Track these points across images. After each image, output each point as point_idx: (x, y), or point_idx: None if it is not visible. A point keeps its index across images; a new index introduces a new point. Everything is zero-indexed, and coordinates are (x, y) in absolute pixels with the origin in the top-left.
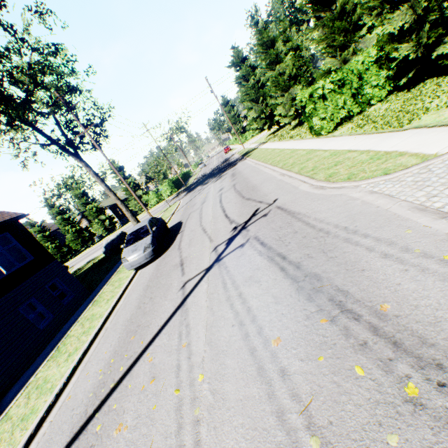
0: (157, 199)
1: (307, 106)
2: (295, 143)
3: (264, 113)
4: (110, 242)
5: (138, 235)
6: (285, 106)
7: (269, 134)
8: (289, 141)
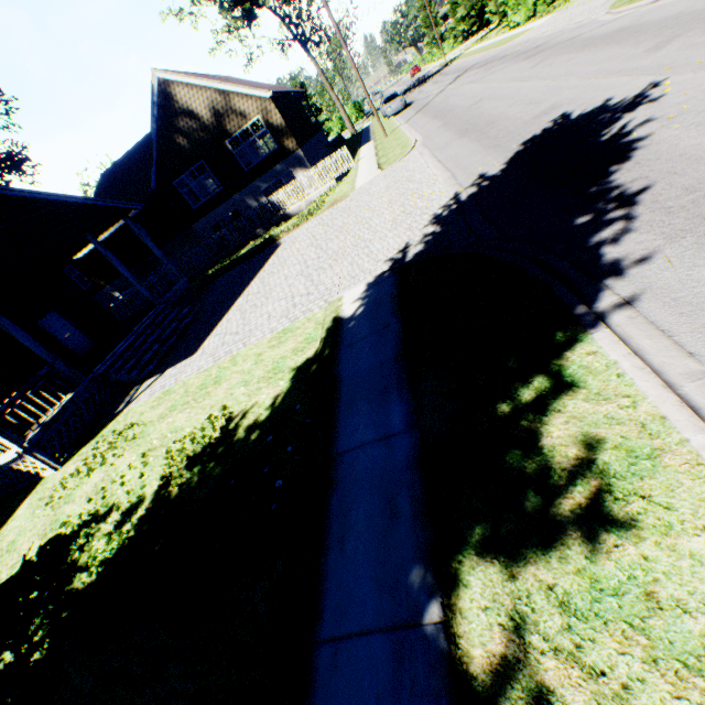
0: (341, 127)
1: (508, 4)
2: (497, 39)
3: (475, 10)
4: (332, 142)
5: (392, 99)
6: (497, 3)
7: (476, 41)
8: (494, 39)
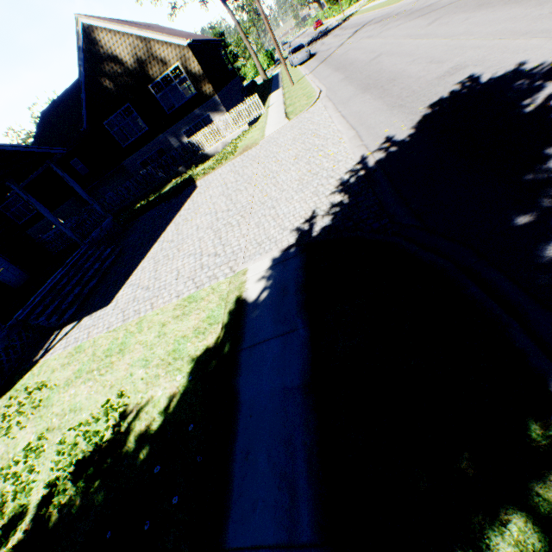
0: (255, 73)
1: None
2: None
3: None
4: (246, 86)
5: (298, 49)
6: None
7: None
8: None
